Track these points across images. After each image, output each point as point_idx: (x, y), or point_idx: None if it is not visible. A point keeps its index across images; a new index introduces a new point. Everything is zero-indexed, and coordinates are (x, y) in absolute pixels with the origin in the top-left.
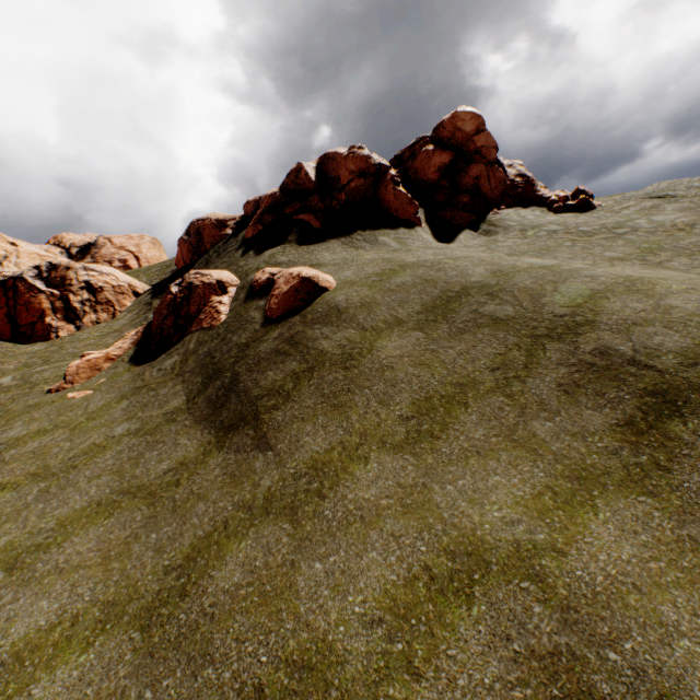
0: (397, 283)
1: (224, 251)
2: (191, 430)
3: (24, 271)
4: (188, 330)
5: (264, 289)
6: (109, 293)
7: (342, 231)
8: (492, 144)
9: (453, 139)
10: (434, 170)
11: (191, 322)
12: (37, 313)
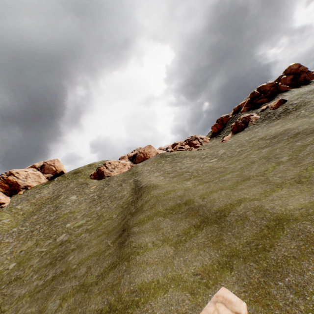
0: (302, 93)
1: (235, 118)
2: (274, 122)
3: (187, 138)
4: (248, 124)
5: (265, 109)
6: (204, 139)
7: (273, 98)
8: (305, 68)
9: (291, 72)
10: (288, 81)
11: (248, 123)
12: (194, 144)
